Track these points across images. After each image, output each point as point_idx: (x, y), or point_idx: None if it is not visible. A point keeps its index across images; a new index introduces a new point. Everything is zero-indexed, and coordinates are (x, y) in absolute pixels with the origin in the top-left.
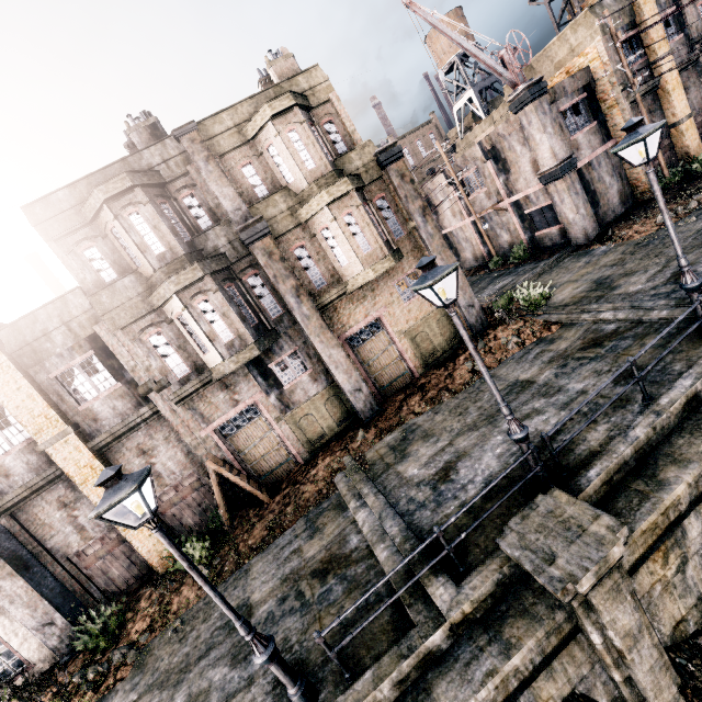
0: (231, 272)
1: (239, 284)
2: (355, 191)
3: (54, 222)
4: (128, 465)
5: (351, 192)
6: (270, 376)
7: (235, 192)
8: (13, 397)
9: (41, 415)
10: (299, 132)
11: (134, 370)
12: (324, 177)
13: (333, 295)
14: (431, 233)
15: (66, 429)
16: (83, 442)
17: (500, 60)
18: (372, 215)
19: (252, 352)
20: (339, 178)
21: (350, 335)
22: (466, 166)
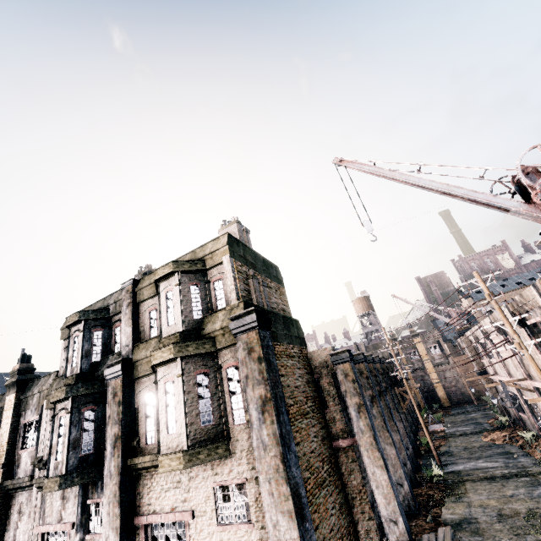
0: (104, 395)
1: (104, 408)
2: (186, 358)
3: (67, 329)
4: (13, 514)
5: (178, 359)
6: (85, 512)
7: (131, 331)
8: (4, 427)
9: (3, 446)
10: (174, 292)
11: (41, 442)
12: (170, 336)
13: (148, 461)
14: (266, 440)
15: (1, 464)
16: (3, 479)
17: (515, 187)
18: (209, 386)
19: (56, 485)
20: (184, 339)
21: (148, 522)
22: (532, 308)
